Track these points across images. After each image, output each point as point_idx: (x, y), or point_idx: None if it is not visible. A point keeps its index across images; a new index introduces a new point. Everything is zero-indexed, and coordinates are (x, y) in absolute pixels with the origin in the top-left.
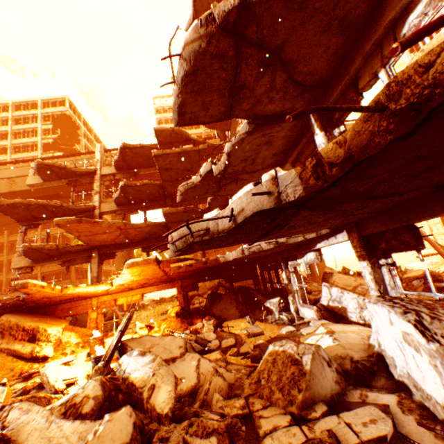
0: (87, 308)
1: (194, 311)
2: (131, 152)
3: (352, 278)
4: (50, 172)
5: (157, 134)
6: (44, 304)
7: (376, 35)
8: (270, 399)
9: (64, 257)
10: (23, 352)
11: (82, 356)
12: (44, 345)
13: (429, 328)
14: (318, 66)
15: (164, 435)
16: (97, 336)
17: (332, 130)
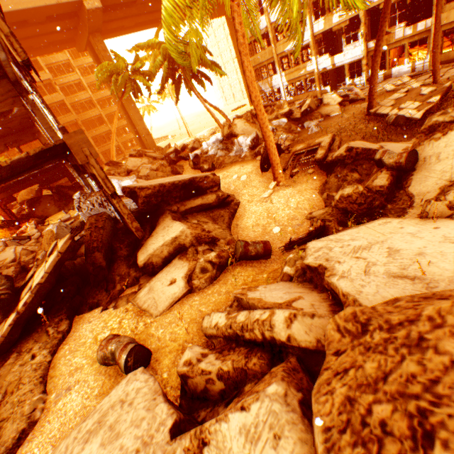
0: None
1: (22, 218)
2: None
3: (140, 160)
4: None
5: None
6: None
7: (3, 63)
8: (45, 248)
9: None
10: None
11: None
12: None
13: (82, 207)
14: None
15: None
16: None
17: (28, 95)
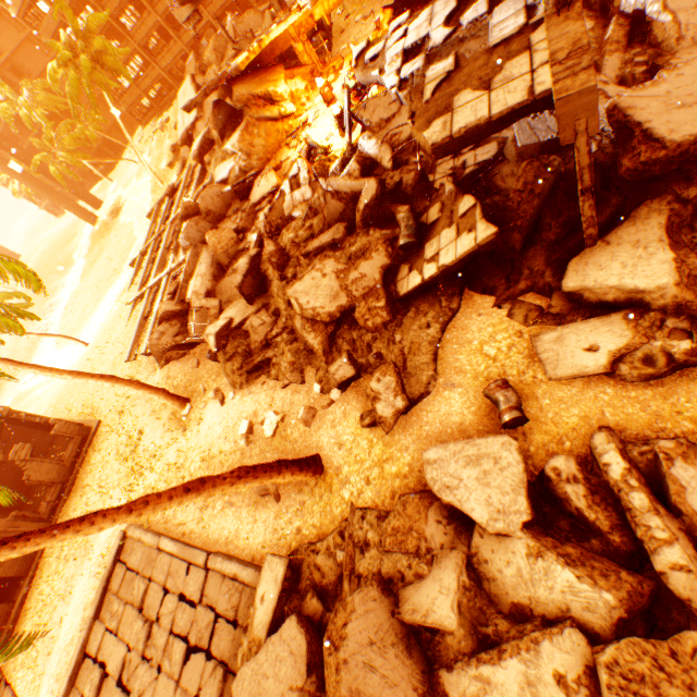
0: (288, 42)
1: None
2: None
3: None
4: None
5: None
6: None
7: None
8: None
9: None
10: (274, 118)
11: (320, 105)
12: (284, 106)
13: None
14: None
15: (391, 177)
16: (321, 83)
17: None
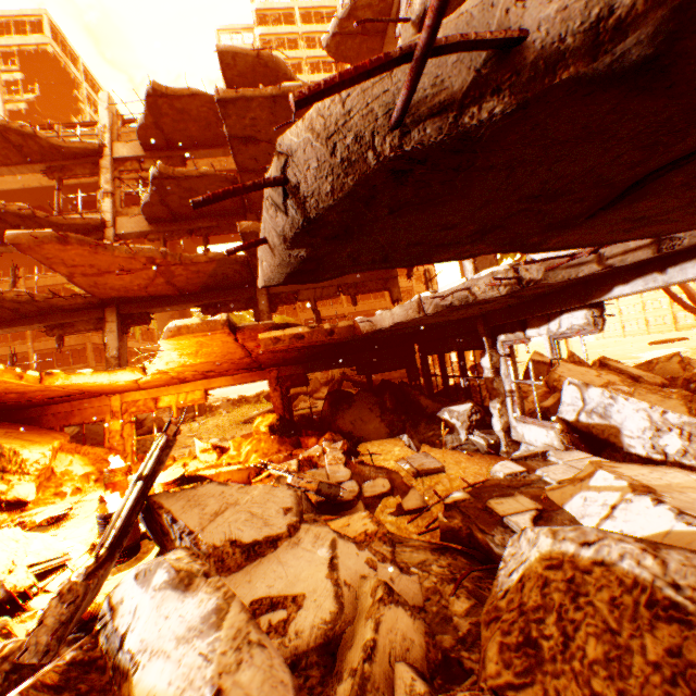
0: (103, 413)
1: (301, 423)
2: (171, 109)
3: (591, 372)
4: (4, 144)
5: (223, 65)
6: (16, 405)
7: None
8: None
9: (50, 318)
10: None
11: (94, 501)
12: (14, 480)
13: None
14: None
15: None
16: (118, 465)
17: None
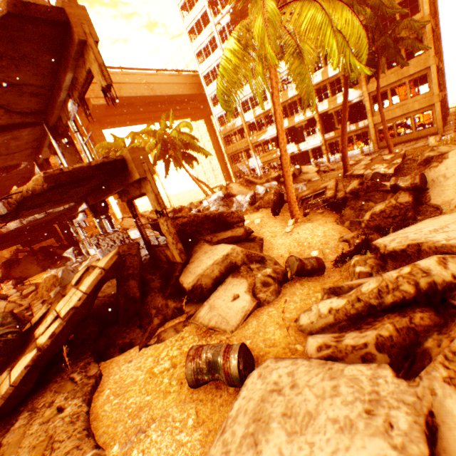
0: None
1: None
2: None
3: None
4: None
5: None
6: None
7: (58, 104)
8: (43, 297)
9: None
10: None
11: None
12: None
13: (101, 244)
14: (30, 106)
15: None
16: None
17: (62, 140)
